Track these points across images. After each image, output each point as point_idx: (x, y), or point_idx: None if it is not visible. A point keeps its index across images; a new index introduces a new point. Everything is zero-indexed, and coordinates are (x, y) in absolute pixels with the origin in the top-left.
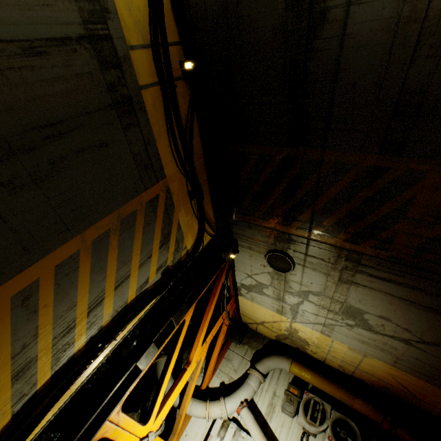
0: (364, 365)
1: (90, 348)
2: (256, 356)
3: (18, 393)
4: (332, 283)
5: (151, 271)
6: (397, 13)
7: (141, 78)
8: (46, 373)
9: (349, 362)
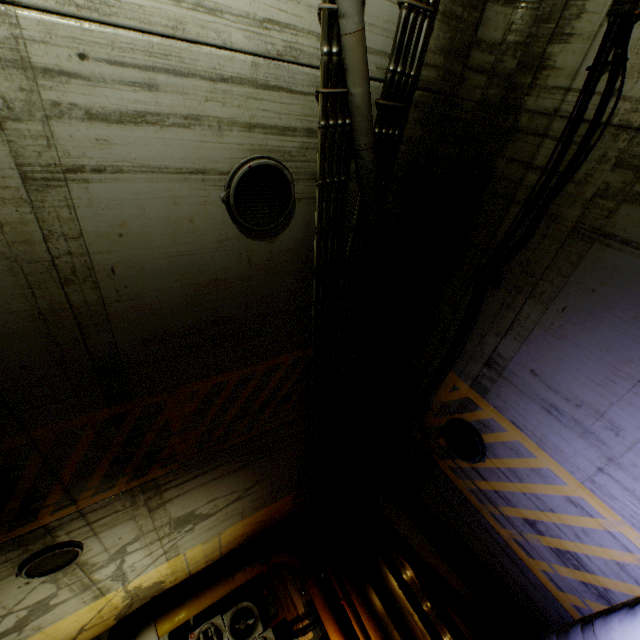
0: (225, 539)
1: None
2: None
3: None
4: (145, 519)
5: None
6: (34, 306)
7: None
8: None
9: (213, 551)
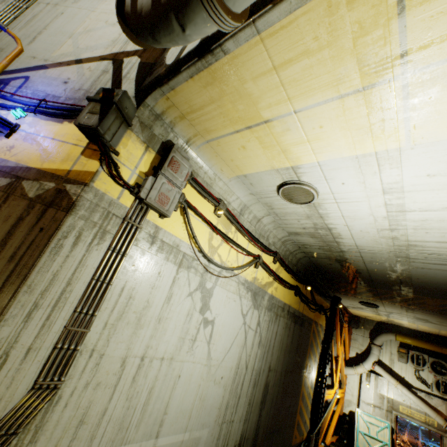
0: (442, 332)
1: (316, 381)
2: (371, 334)
3: (310, 401)
4: (403, 312)
5: (319, 347)
6: (389, 277)
7: (301, 310)
8: (311, 393)
9: (433, 331)
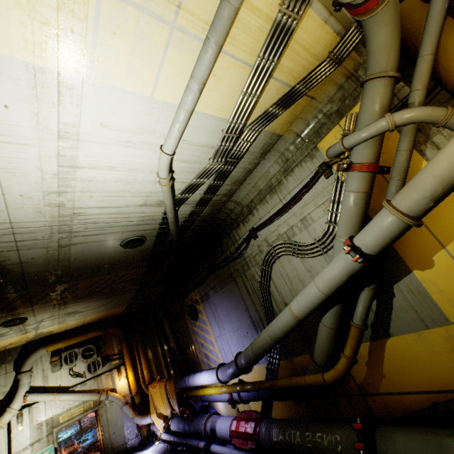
0: (88, 319)
1: None
2: (17, 363)
3: None
4: (56, 312)
5: None
6: (48, 266)
7: None
8: None
9: (80, 322)
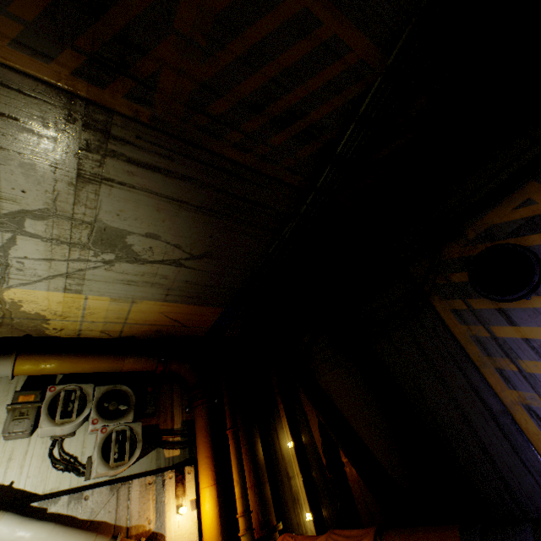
0: (135, 315)
1: None
2: None
3: None
4: (68, 186)
5: None
6: None
7: None
8: None
9: (115, 320)
